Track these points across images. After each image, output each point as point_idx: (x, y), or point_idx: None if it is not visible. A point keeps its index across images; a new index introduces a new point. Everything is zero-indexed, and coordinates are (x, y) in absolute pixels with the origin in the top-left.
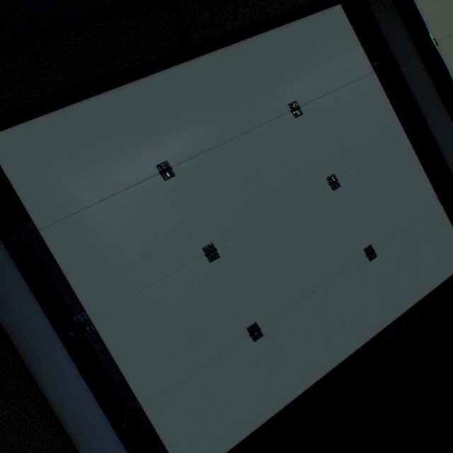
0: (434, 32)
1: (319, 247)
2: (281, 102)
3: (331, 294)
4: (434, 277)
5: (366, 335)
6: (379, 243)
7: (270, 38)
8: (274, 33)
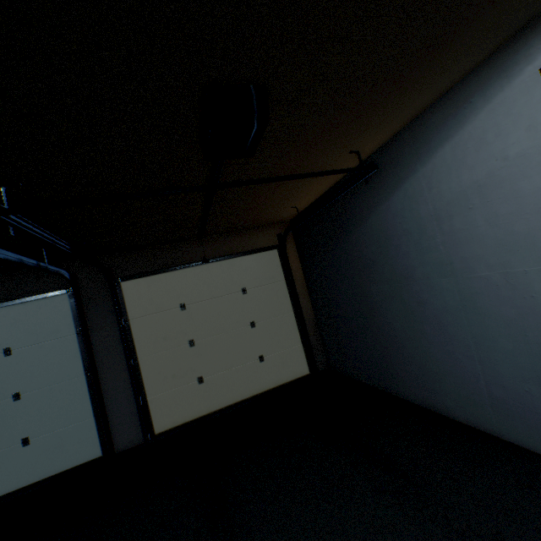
0: (133, 313)
1: None
2: None
3: None
4: (71, 462)
5: (1, 492)
6: (36, 436)
7: (9, 310)
8: (13, 307)
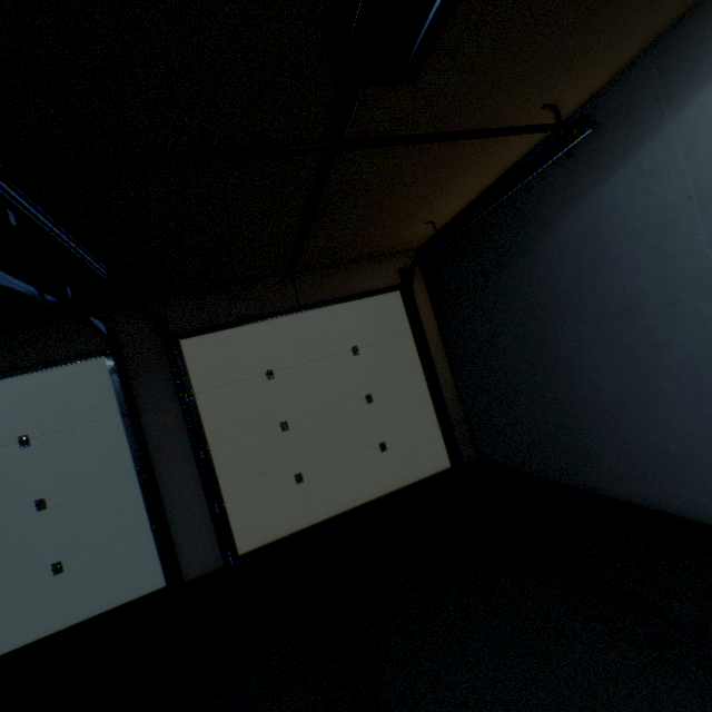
0: (200, 384)
1: (6, 557)
2: (13, 434)
3: (4, 599)
4: (123, 595)
5: (27, 639)
6: (72, 560)
7: (23, 382)
8: (28, 378)
